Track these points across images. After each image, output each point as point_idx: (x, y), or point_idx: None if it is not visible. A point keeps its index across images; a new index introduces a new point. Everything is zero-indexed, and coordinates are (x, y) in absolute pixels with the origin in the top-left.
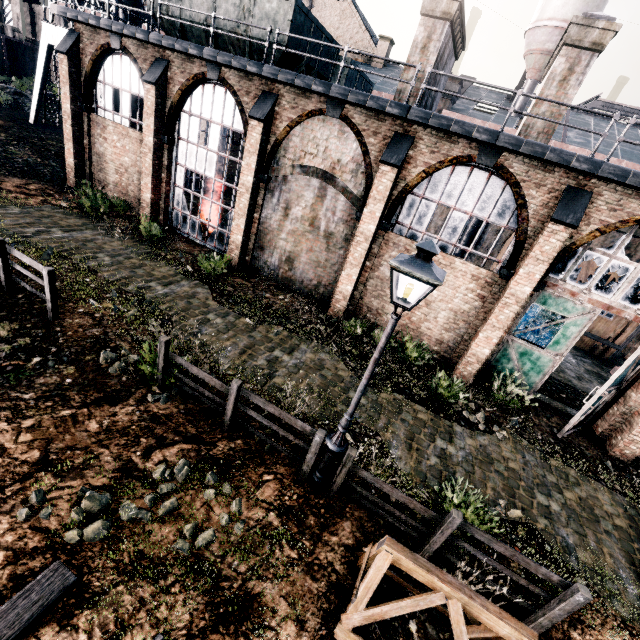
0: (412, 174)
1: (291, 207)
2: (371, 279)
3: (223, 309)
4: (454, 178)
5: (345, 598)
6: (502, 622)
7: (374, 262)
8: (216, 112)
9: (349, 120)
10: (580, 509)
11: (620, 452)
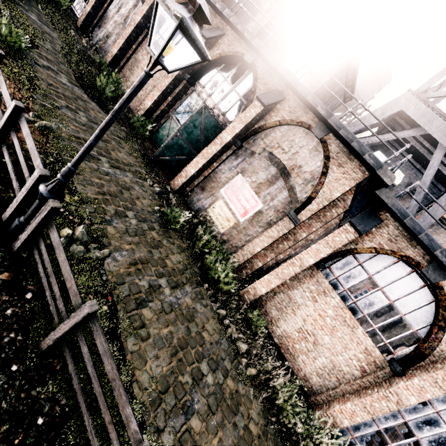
0: None
1: (122, 8)
2: (132, 58)
3: (36, 1)
4: None
5: None
6: None
7: (138, 49)
8: None
9: None
10: None
11: (174, 182)
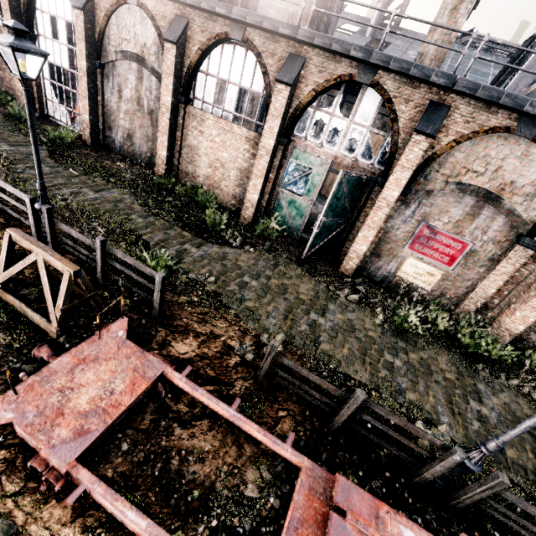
0: (193, 52)
1: (122, 90)
2: (184, 148)
3: (57, 164)
4: (224, 55)
5: (20, 285)
6: (58, 261)
7: (183, 133)
8: (59, 8)
9: (144, 6)
10: (276, 287)
11: (344, 268)
